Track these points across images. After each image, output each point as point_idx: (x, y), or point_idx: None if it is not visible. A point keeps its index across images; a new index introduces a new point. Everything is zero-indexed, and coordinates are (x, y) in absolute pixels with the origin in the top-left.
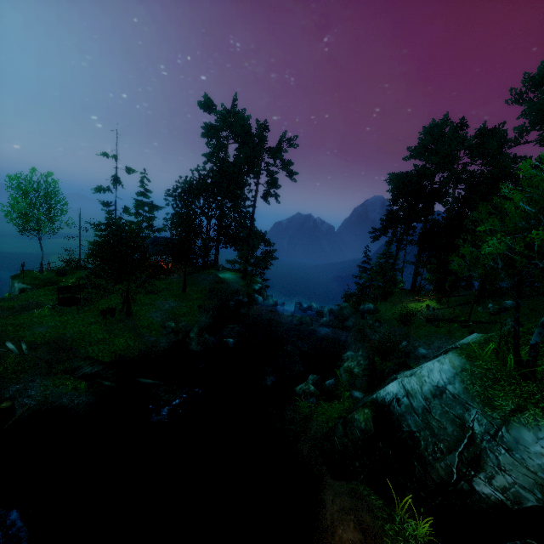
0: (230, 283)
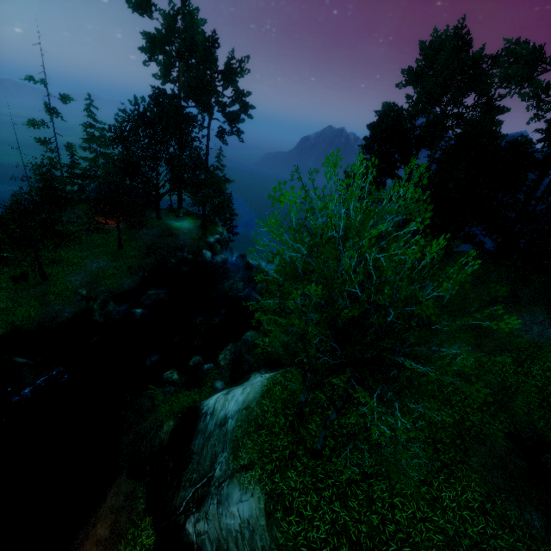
0: (180, 236)
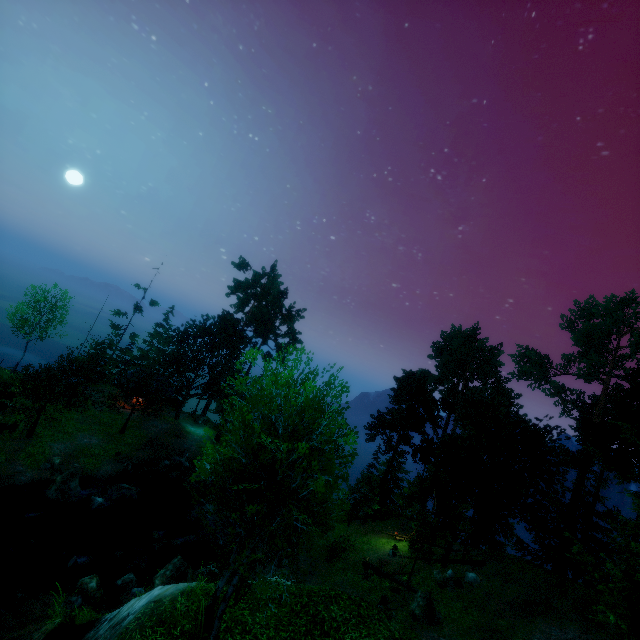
0: (188, 440)
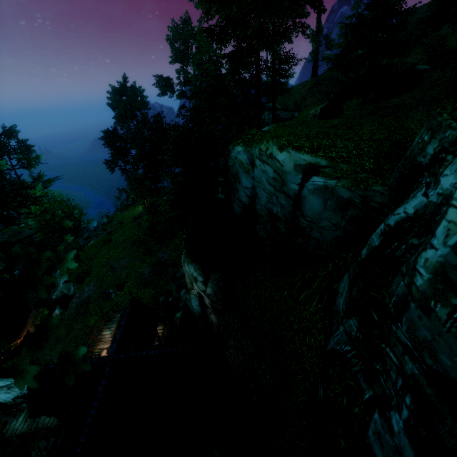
0: (27, 231)
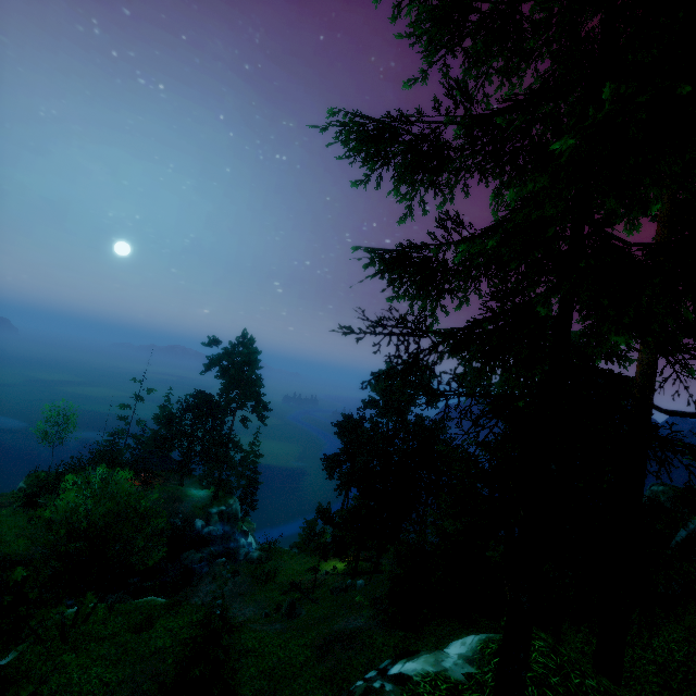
0: (185, 502)
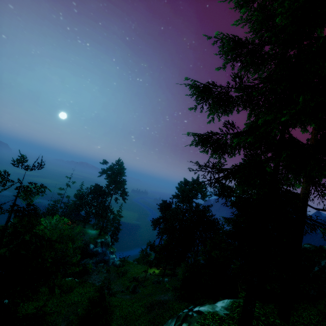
0: (86, 236)
